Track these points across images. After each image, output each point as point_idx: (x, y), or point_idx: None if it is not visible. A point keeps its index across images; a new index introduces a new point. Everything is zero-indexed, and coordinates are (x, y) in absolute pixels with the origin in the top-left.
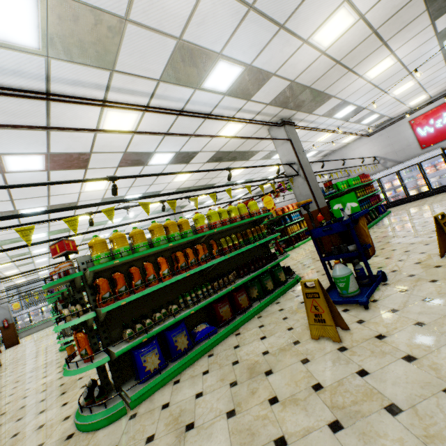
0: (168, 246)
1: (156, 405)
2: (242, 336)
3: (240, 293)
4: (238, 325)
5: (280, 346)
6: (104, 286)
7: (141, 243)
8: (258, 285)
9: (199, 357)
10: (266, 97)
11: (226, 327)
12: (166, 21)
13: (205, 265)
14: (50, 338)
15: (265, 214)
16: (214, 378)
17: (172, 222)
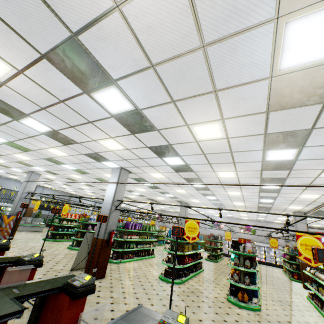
0: None
1: None
2: None
3: None
4: None
5: None
6: None
7: None
8: None
9: None
10: None
11: None
12: None
13: None
14: None
15: None
16: None
17: None
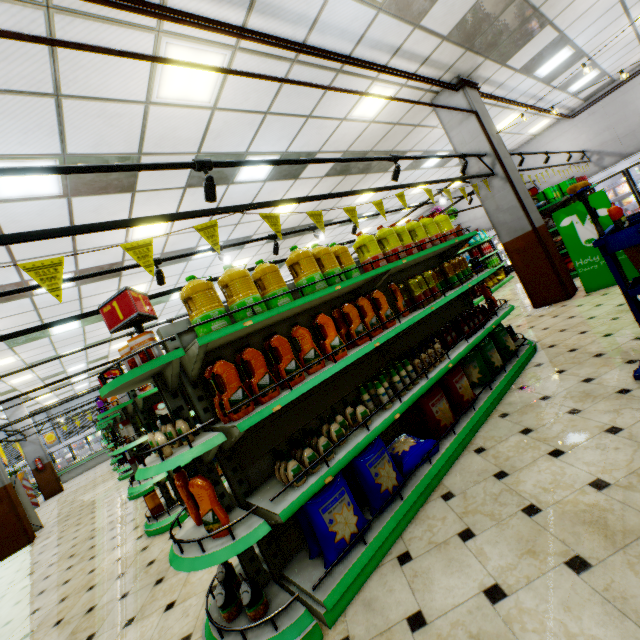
0: (334, 291)
1: (388, 617)
2: (495, 453)
3: (458, 376)
4: (469, 433)
5: (629, 468)
6: (229, 378)
7: (278, 290)
8: (478, 360)
9: (423, 502)
10: (446, 18)
11: (452, 440)
12: None
13: (399, 326)
14: (108, 479)
15: (471, 235)
16: (503, 548)
17: (326, 249)
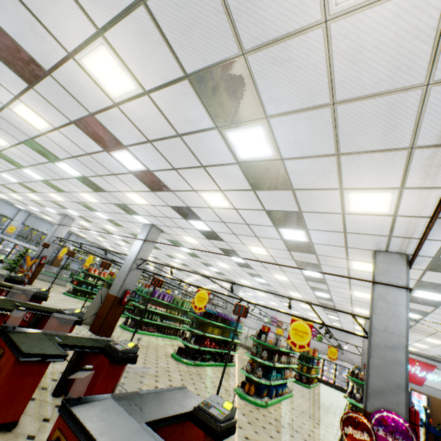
0: None
1: None
2: None
3: None
4: None
5: None
6: None
7: None
8: None
9: None
10: None
11: None
12: (439, 312)
13: None
14: None
15: None
16: None
17: None
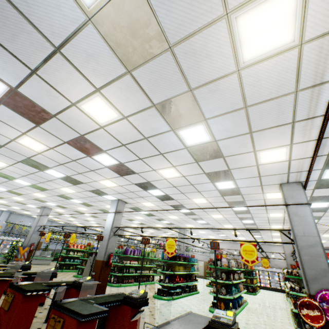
0: None
1: None
2: None
3: None
4: None
5: None
6: None
7: None
8: None
9: None
10: None
11: None
12: (328, 214)
13: None
14: None
15: None
16: None
17: None
